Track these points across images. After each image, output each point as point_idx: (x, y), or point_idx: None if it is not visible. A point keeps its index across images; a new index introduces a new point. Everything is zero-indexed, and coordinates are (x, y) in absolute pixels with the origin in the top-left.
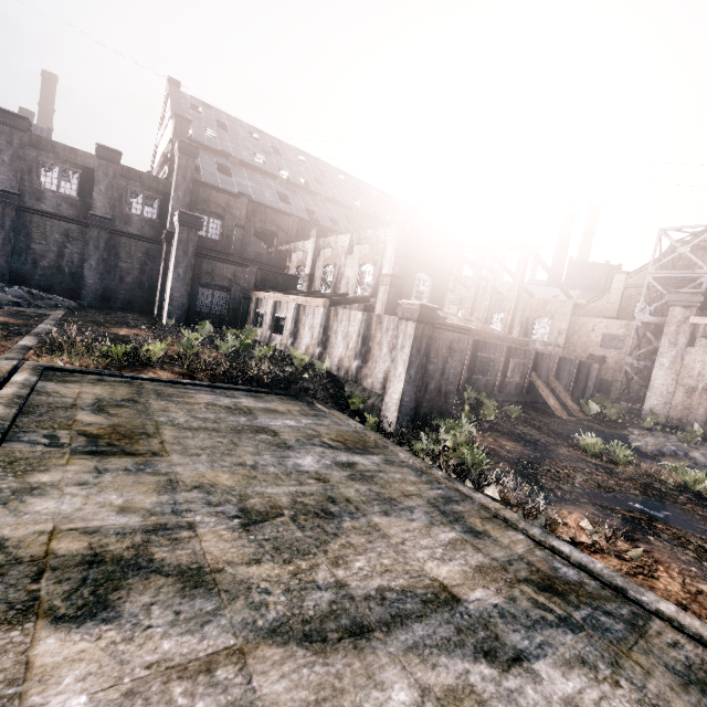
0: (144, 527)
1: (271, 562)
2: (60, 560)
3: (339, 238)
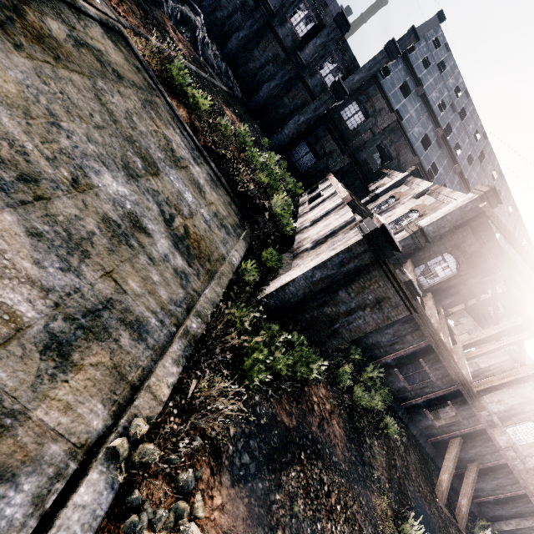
0: None
1: None
2: None
3: (423, 182)
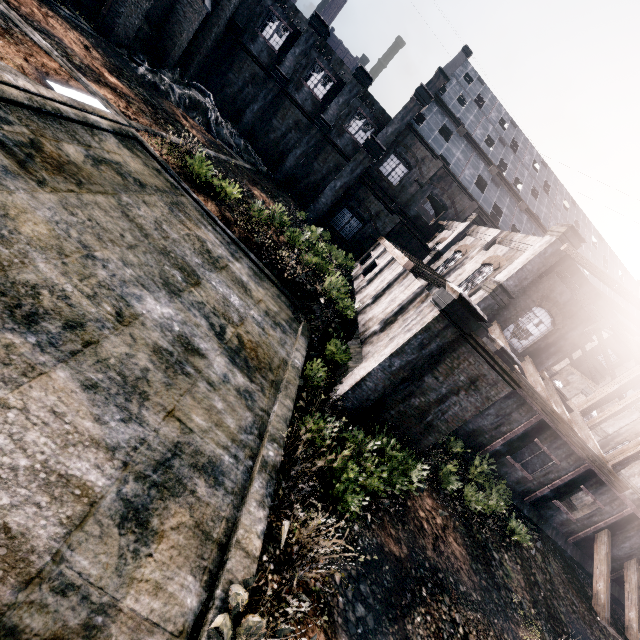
0: None
1: None
2: None
3: (489, 230)
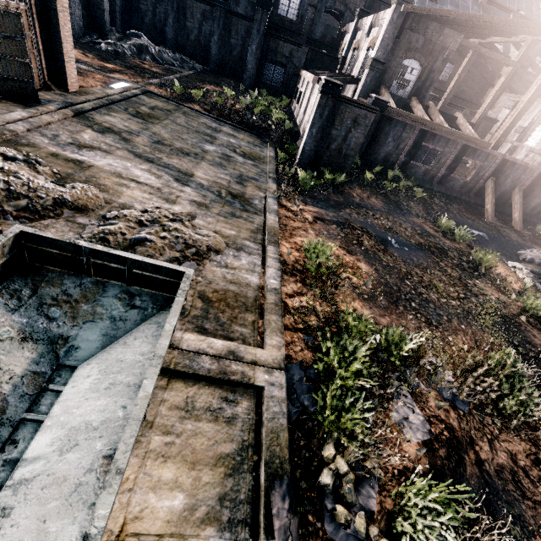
0: (126, 130)
1: (149, 148)
2: (102, 125)
3: (367, 19)
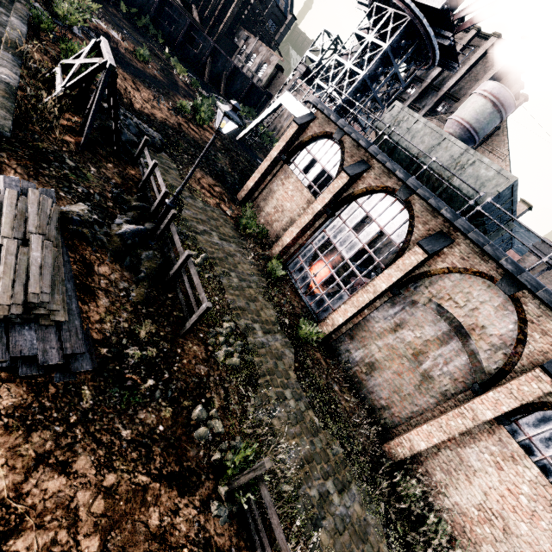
0: None
1: None
2: None
3: None
